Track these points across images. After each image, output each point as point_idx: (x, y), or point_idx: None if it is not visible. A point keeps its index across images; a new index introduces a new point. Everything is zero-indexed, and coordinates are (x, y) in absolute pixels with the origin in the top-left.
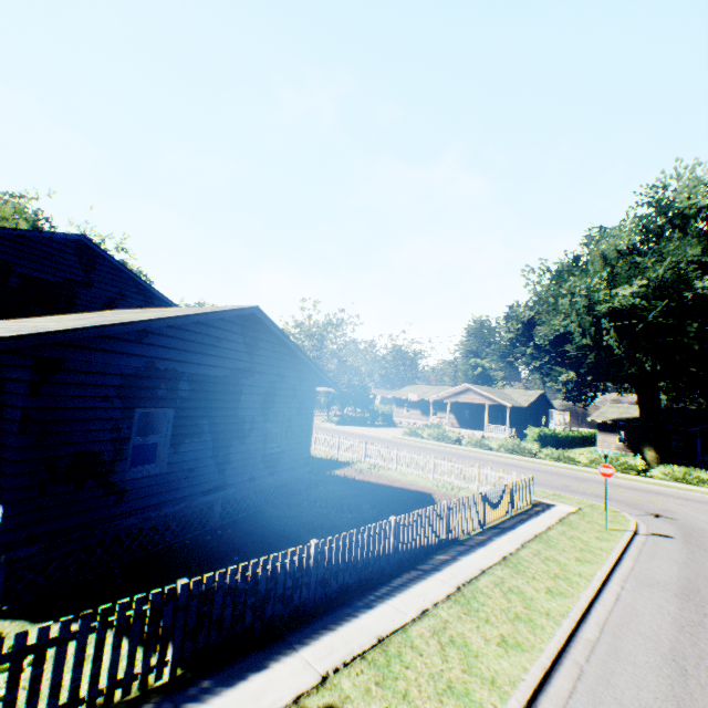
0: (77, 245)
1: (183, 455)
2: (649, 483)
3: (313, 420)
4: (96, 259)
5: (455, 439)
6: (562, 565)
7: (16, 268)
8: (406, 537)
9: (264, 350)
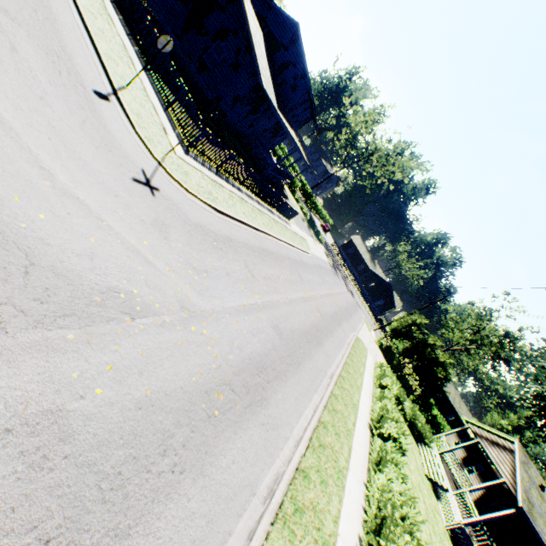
0: (297, 31)
1: (177, 6)
2: (305, 476)
3: (238, 86)
4: (298, 42)
5: (382, 385)
6: (91, 4)
7: (271, 26)
8: (128, 1)
9: (236, 8)
